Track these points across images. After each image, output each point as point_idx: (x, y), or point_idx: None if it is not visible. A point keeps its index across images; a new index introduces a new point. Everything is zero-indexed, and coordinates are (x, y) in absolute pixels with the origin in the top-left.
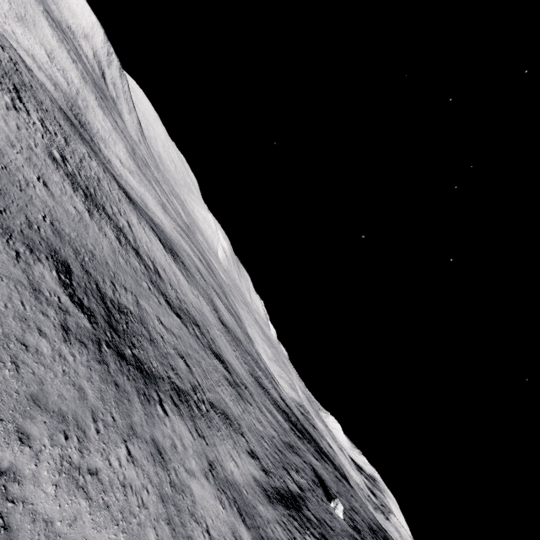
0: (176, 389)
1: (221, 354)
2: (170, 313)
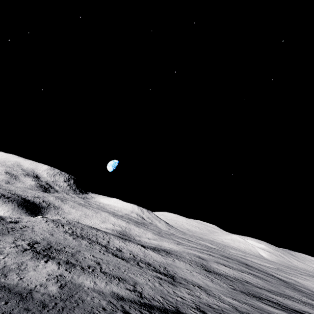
0: (69, 262)
1: (173, 274)
2: (112, 257)
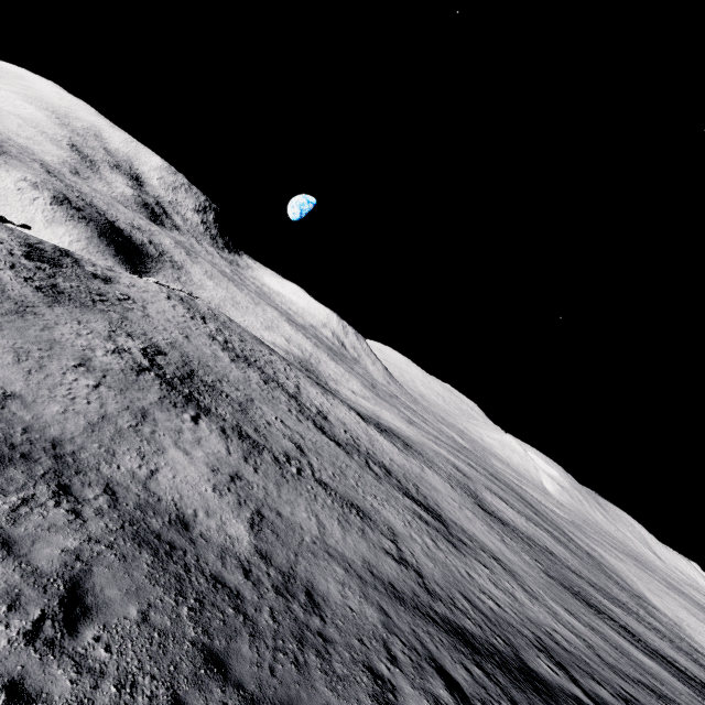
0: (243, 434)
1: (436, 510)
2: (317, 433)
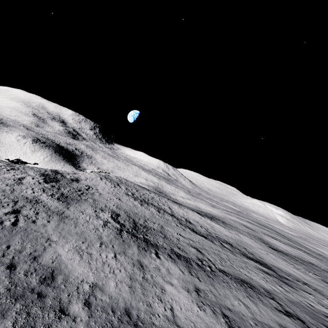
0: (177, 254)
1: (262, 261)
2: (194, 234)
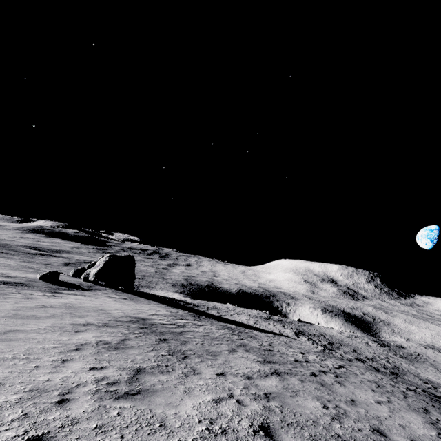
0: None
1: None
2: None
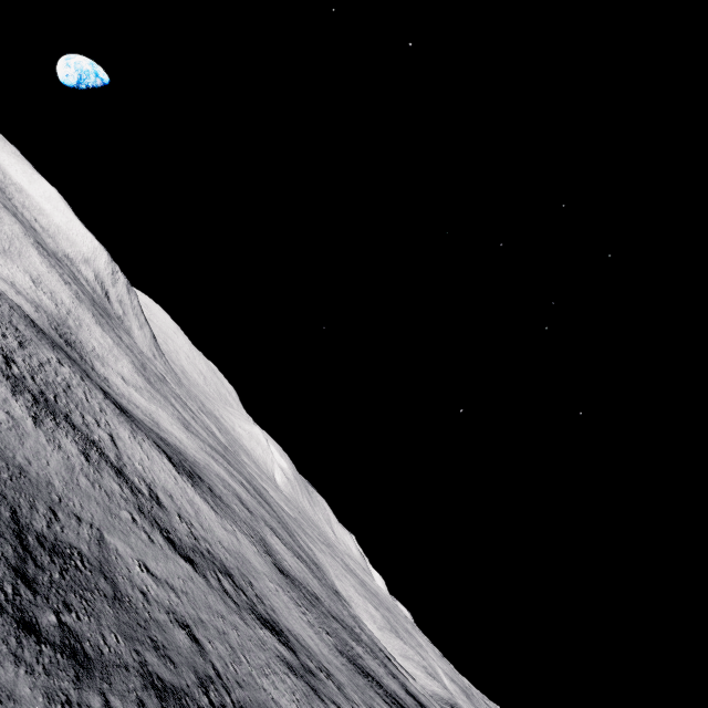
0: (158, 686)
1: (276, 620)
2: (172, 556)
